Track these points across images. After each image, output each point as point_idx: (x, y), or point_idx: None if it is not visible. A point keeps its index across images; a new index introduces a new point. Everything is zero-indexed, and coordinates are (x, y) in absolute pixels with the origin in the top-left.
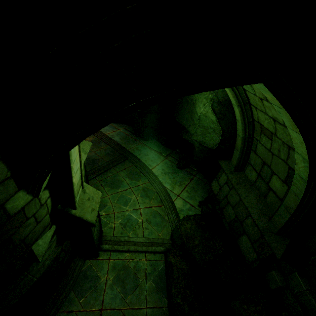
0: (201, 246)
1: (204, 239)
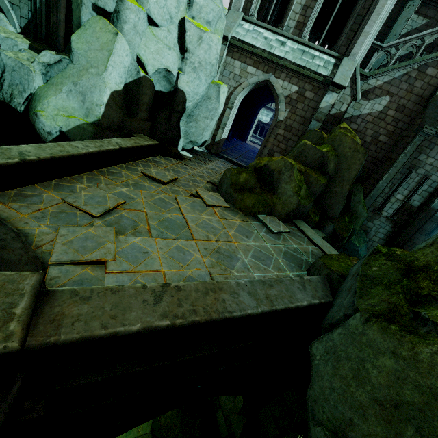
0: (180, 435)
1: (184, 425)
